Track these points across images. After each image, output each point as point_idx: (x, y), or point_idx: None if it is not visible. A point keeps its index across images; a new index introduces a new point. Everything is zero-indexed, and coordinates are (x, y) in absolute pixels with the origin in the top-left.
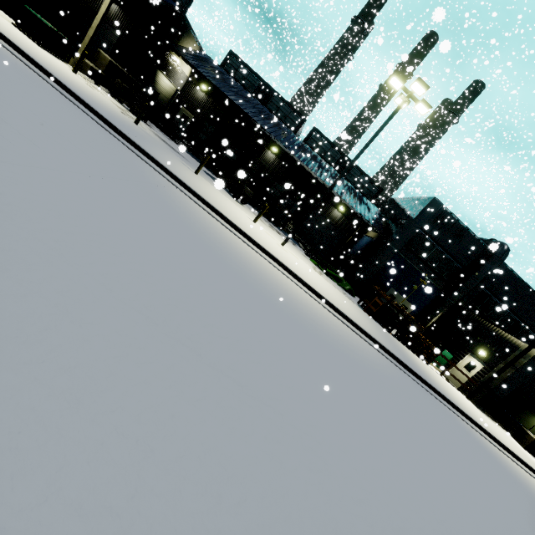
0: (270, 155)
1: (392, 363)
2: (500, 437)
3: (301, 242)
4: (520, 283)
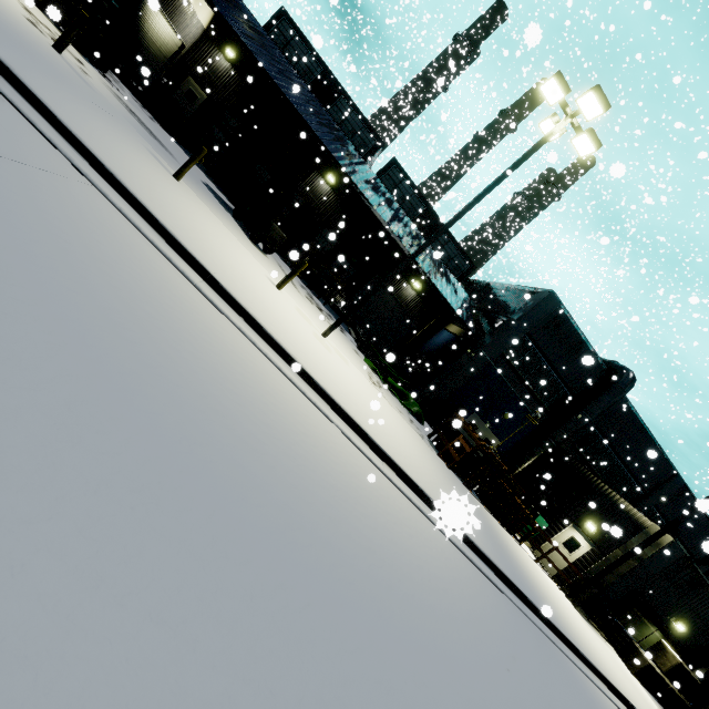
0: (323, 185)
1: (493, 584)
2: (622, 683)
3: (352, 327)
4: (638, 426)
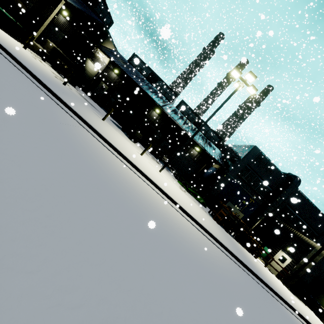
0: (155, 114)
1: (237, 265)
2: (312, 320)
3: (172, 169)
4: (307, 202)
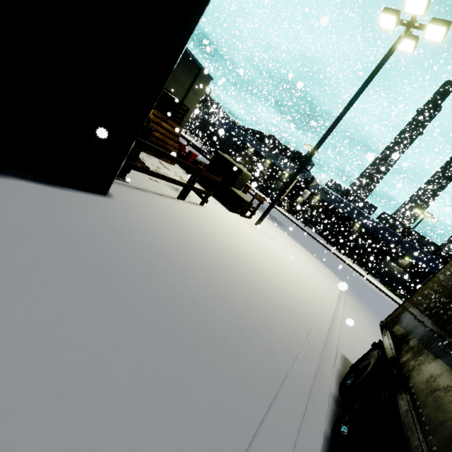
0: (354, 228)
1: None
2: None
3: (377, 278)
4: None
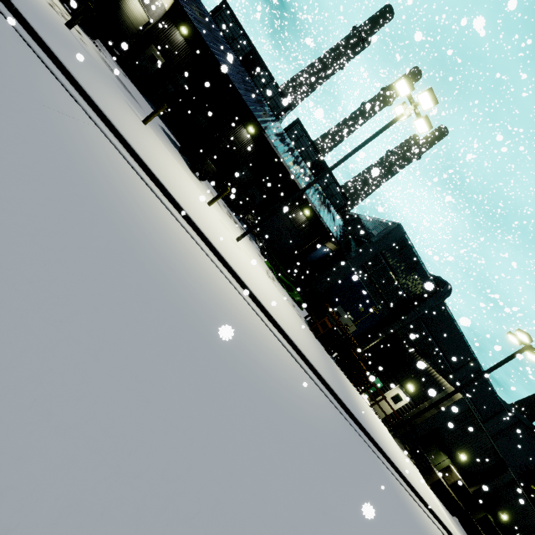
0: (245, 134)
1: (334, 406)
2: (416, 483)
3: (258, 238)
4: (452, 323)
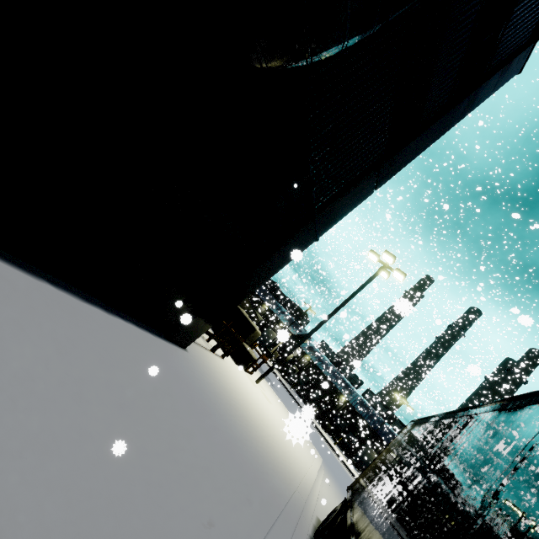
0: (340, 400)
1: None
2: None
3: (358, 468)
4: None
